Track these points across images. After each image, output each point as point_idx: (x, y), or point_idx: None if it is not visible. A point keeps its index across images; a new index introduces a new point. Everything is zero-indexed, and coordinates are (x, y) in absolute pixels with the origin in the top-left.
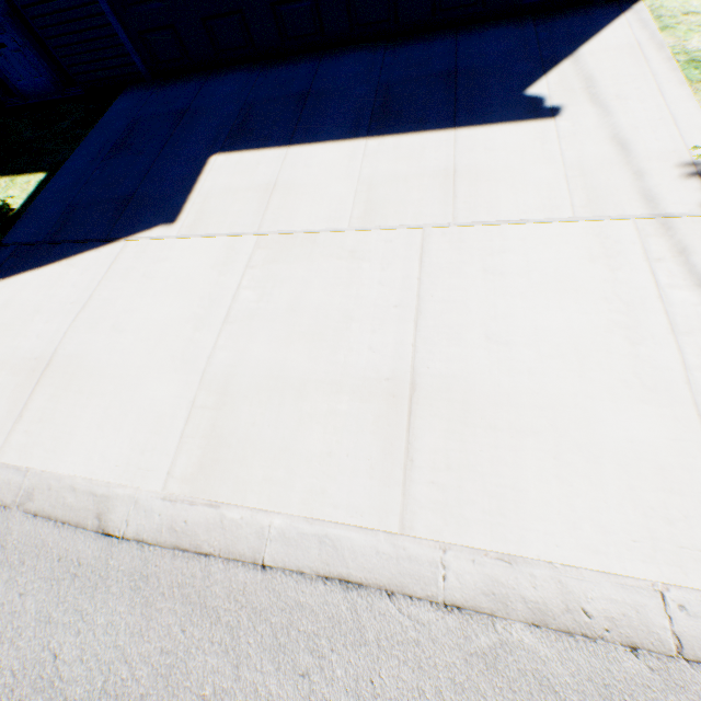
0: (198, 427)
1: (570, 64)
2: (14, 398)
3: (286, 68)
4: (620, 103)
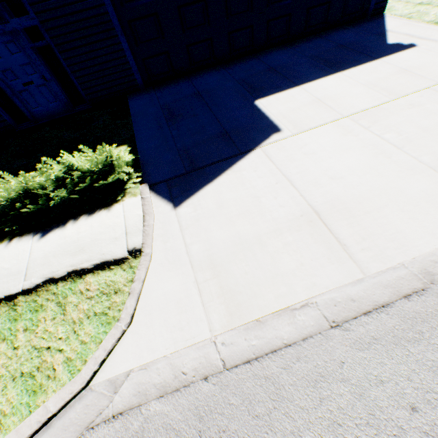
0: None
1: (390, 33)
2: (320, 240)
3: (239, 64)
4: (433, 37)
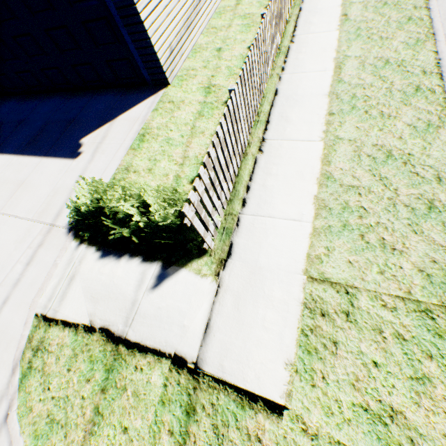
0: None
1: (108, 125)
2: None
3: (30, 102)
4: (100, 155)
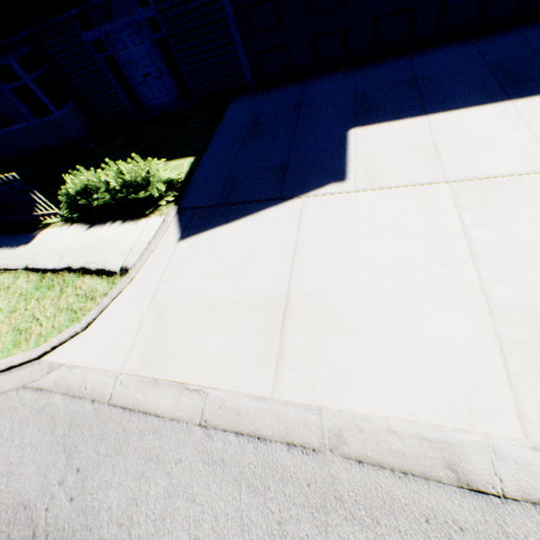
0: (524, 364)
1: None
2: (264, 335)
3: (378, 66)
4: None
